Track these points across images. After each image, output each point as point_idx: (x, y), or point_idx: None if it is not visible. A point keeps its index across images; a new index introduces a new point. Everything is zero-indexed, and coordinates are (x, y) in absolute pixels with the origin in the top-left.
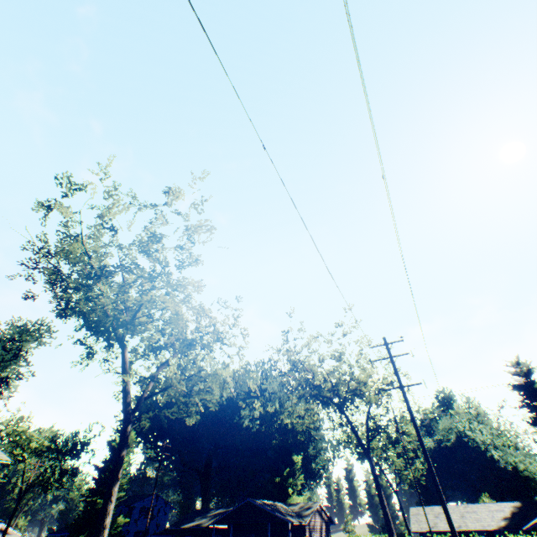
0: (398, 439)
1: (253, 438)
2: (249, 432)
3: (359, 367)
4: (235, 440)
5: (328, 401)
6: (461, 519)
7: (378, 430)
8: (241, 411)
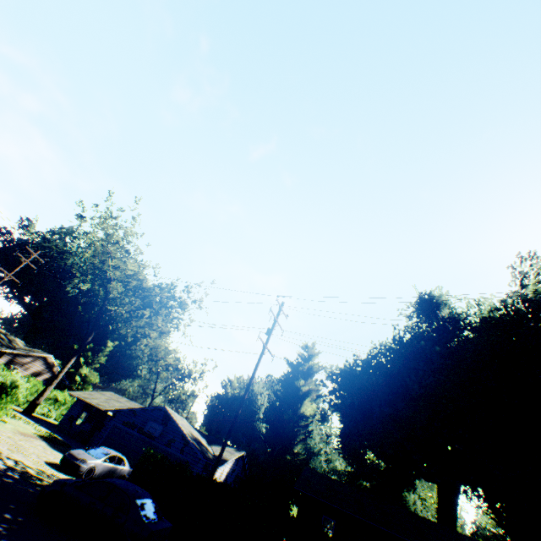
0: (126, 333)
1: (67, 302)
2: (70, 297)
3: (155, 274)
4: (62, 301)
5: (113, 288)
6: (116, 406)
7: (115, 319)
8: (74, 278)
